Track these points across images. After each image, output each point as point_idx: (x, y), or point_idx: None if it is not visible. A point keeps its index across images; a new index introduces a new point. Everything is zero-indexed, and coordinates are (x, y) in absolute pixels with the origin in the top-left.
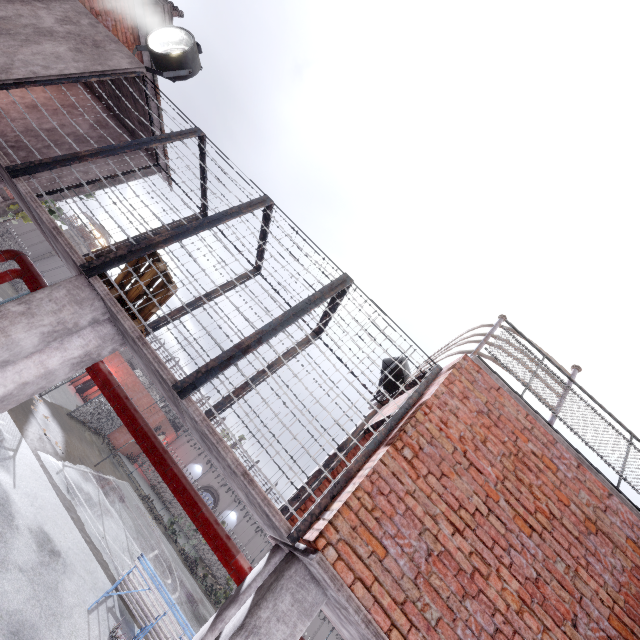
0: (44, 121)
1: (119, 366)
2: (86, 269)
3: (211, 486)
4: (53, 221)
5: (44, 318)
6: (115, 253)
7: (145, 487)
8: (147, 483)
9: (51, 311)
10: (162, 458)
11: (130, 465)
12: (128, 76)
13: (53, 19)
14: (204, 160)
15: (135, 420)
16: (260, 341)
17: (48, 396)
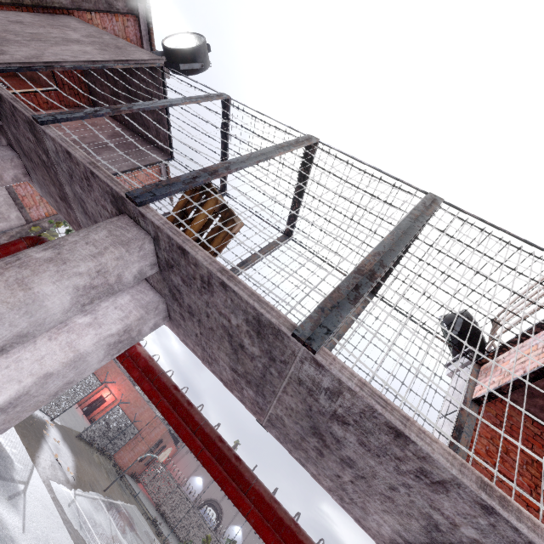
0: (67, 135)
1: (121, 384)
2: (134, 196)
3: (213, 499)
4: (88, 157)
5: (79, 264)
6: (167, 181)
7: (150, 508)
8: (151, 503)
9: (89, 255)
10: (237, 471)
11: (135, 485)
12: (149, 66)
13: (79, 35)
14: (227, 128)
15: (191, 417)
16: (382, 264)
17: (59, 419)
